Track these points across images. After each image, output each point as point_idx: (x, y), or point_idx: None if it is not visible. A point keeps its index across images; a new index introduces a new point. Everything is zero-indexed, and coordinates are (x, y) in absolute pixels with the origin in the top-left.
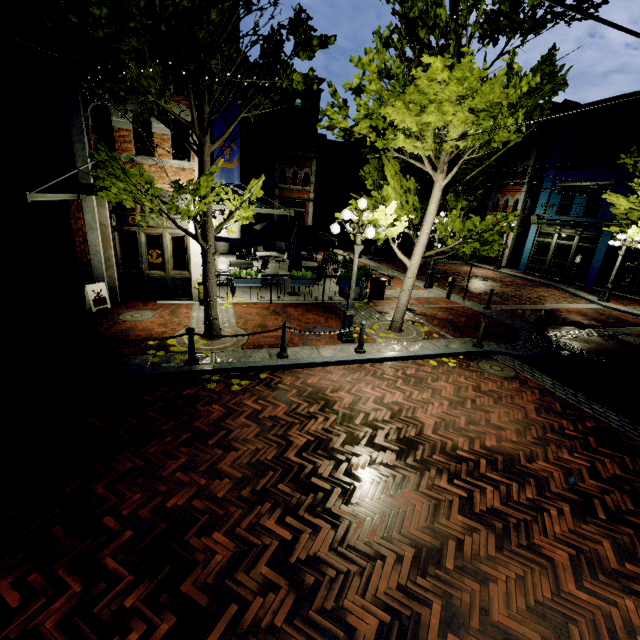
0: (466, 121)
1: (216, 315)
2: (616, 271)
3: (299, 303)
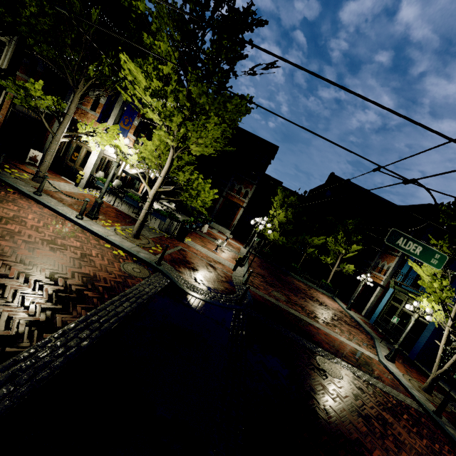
0: (160, 101)
1: (43, 170)
2: (405, 334)
3: (127, 214)
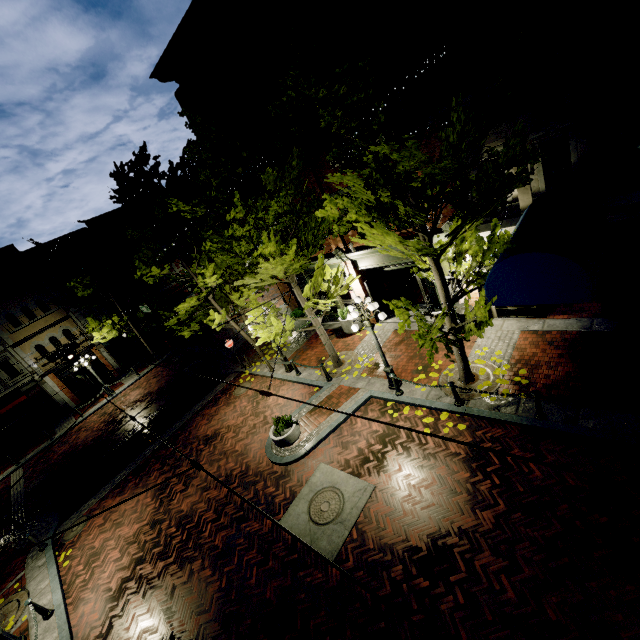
0: None
1: None
2: None
3: None
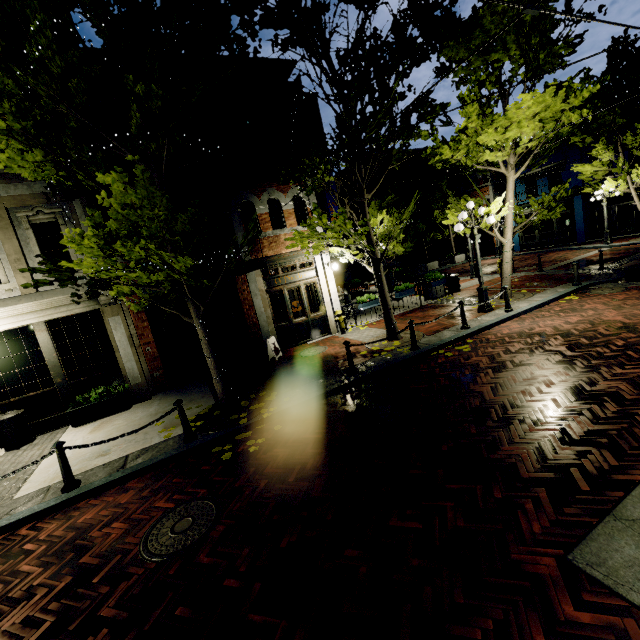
0: (535, 128)
1: (394, 320)
2: (607, 218)
3: (407, 311)
